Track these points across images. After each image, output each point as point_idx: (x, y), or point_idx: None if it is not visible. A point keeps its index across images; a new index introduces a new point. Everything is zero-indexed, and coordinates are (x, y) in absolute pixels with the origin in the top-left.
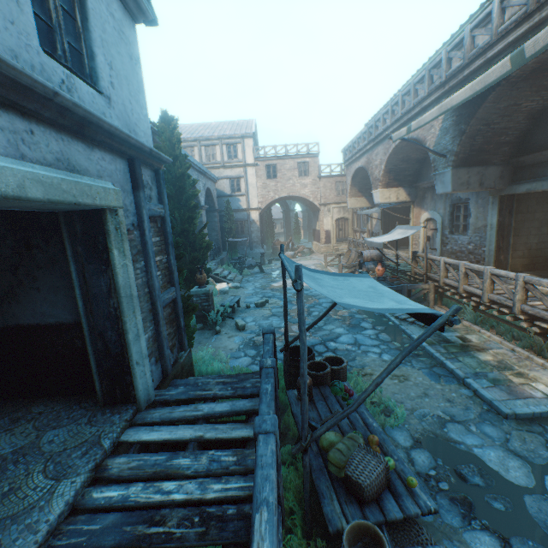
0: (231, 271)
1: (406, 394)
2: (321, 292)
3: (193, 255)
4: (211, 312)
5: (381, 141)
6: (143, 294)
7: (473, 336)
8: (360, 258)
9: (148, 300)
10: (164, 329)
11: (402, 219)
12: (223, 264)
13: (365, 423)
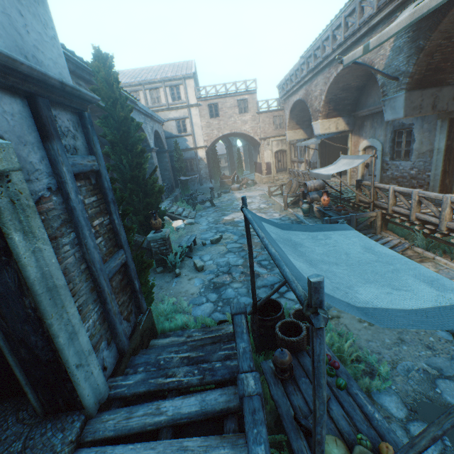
0: (185, 208)
1: (380, 341)
2: (327, 286)
3: (146, 201)
4: (169, 256)
5: (321, 71)
6: (78, 274)
7: (429, 264)
8: (304, 188)
9: (87, 277)
10: (114, 304)
11: (337, 148)
12: (177, 200)
13: (364, 413)
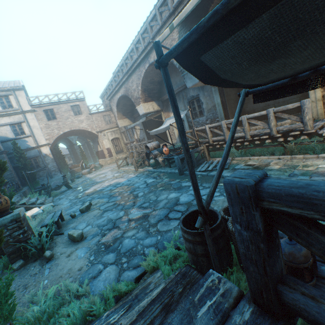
0: (39, 197)
1: None
2: None
3: None
4: (30, 240)
5: (133, 72)
6: None
7: (251, 162)
8: (146, 150)
9: None
10: None
11: (154, 127)
12: (26, 196)
13: None
